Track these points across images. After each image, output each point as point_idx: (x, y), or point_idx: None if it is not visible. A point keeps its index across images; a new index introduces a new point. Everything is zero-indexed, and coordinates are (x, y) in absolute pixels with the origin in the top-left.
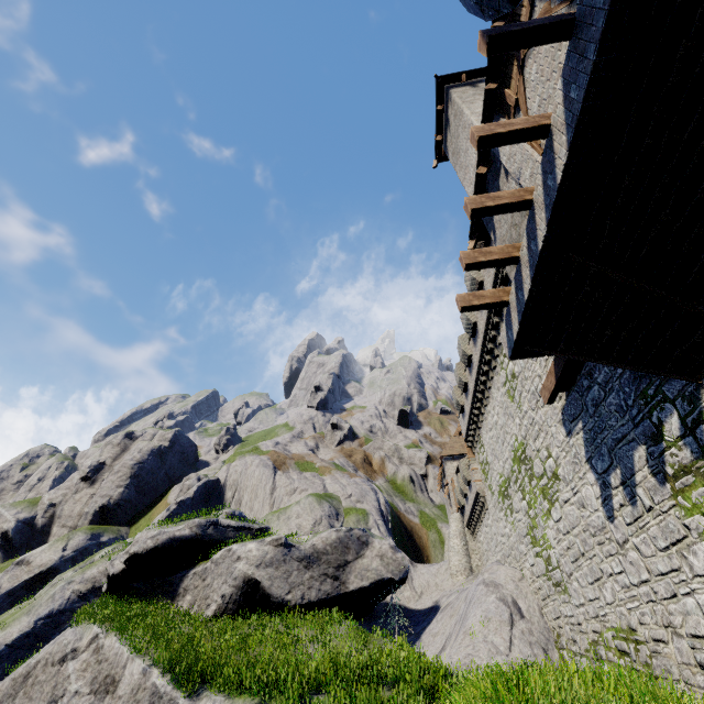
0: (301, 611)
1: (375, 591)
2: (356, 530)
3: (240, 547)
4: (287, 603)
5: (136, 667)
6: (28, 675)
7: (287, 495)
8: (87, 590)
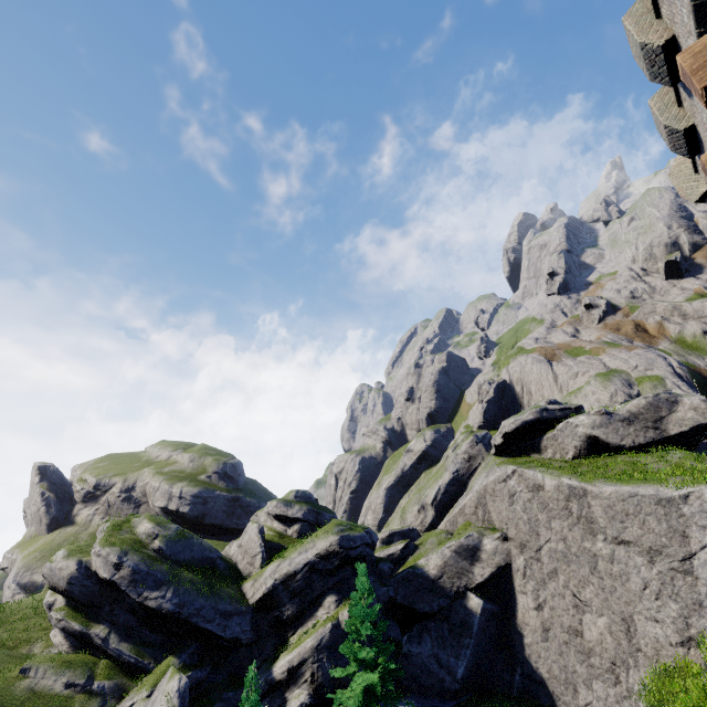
0: (634, 450)
1: (695, 433)
2: (662, 395)
3: (574, 419)
4: (623, 446)
5: (551, 479)
6: (485, 490)
7: (571, 379)
8: (467, 457)
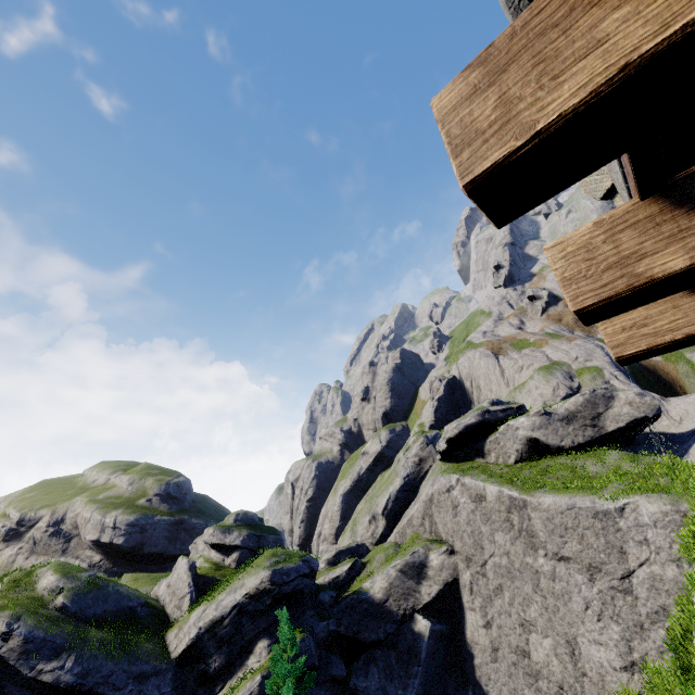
0: (575, 450)
1: (632, 428)
2: (599, 390)
3: (514, 422)
4: (563, 447)
5: (492, 489)
6: (431, 500)
7: (516, 373)
8: (418, 460)
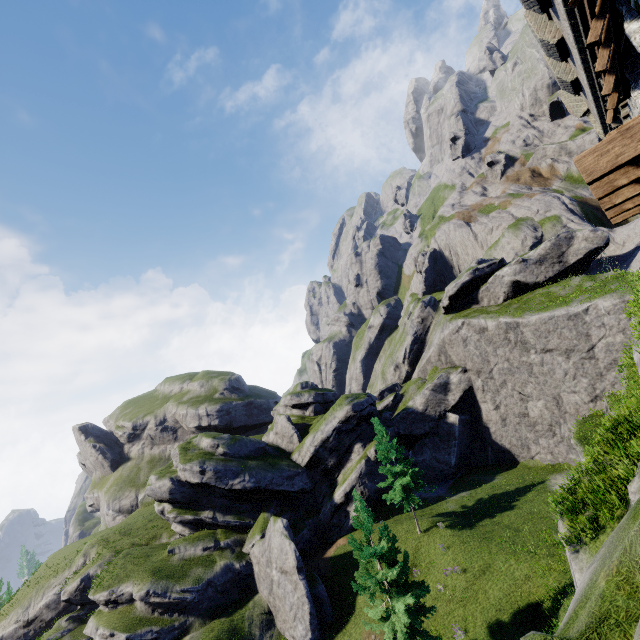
0: (546, 283)
1: (588, 257)
2: (562, 234)
3: (500, 272)
4: (538, 283)
5: (491, 321)
6: (443, 341)
7: (488, 235)
8: (420, 320)
